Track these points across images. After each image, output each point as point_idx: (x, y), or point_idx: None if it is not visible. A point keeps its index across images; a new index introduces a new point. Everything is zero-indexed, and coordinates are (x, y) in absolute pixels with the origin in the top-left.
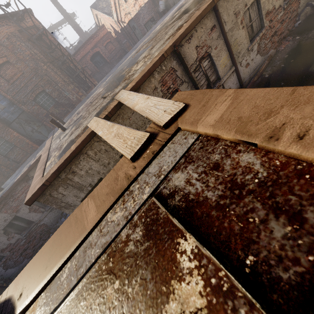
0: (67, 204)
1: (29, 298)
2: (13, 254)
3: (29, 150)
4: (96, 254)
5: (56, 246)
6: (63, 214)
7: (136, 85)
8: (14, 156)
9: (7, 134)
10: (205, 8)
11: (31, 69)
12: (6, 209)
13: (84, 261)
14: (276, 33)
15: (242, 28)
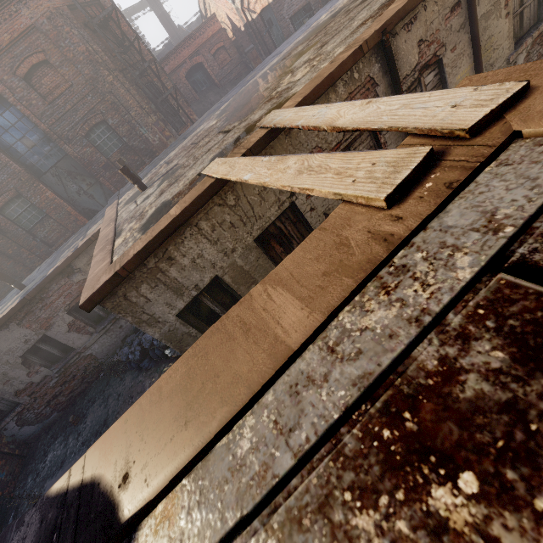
0: (153, 318)
1: (152, 487)
2: (34, 402)
3: (70, 225)
4: (340, 401)
5: (202, 378)
6: (126, 340)
7: (303, 102)
8: (45, 234)
9: (35, 193)
10: None
11: (85, 80)
12: (30, 321)
13: (300, 414)
14: None
15: (505, 15)
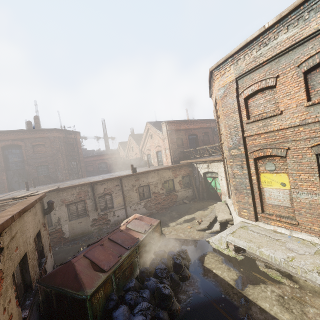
0: None
1: None
2: None
3: None
4: None
5: None
6: None
7: (63, 188)
8: None
9: None
10: (114, 177)
11: (52, 153)
12: None
13: None
14: (160, 203)
15: (136, 192)
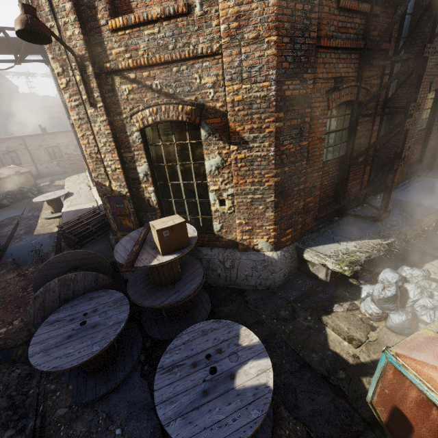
0: None
1: None
2: None
3: None
4: None
5: None
6: None
7: None
8: None
9: None
10: (14, 136)
11: None
12: None
13: None
14: (76, 164)
15: (44, 152)
